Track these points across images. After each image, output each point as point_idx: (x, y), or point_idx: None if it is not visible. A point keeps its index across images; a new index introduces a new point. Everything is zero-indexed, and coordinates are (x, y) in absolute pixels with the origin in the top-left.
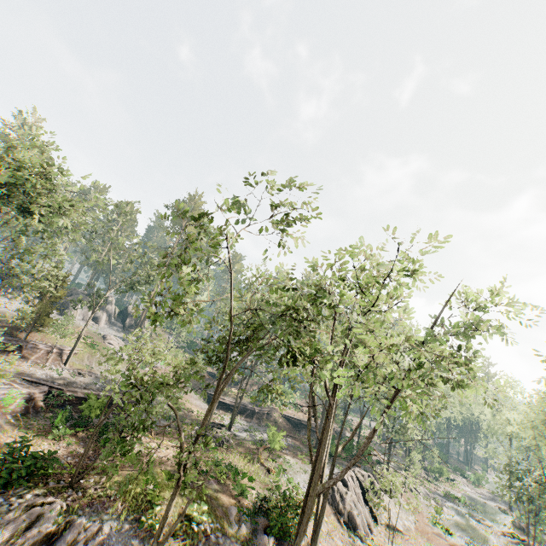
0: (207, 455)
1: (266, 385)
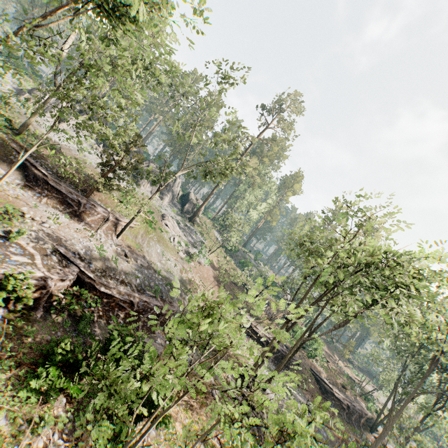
0: None
1: None
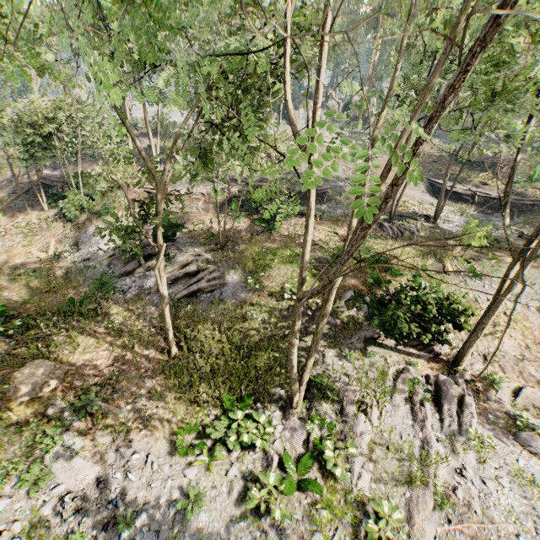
0: (364, 243)
1: (207, 141)
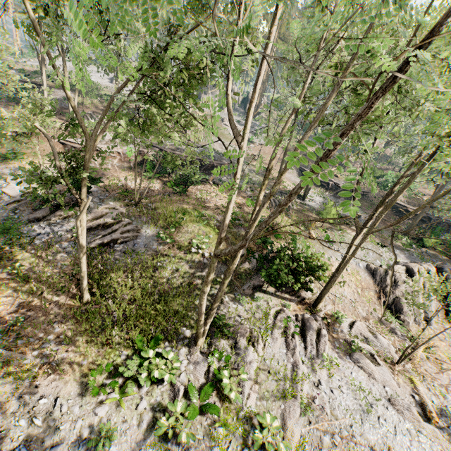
0: None
1: (146, 111)
